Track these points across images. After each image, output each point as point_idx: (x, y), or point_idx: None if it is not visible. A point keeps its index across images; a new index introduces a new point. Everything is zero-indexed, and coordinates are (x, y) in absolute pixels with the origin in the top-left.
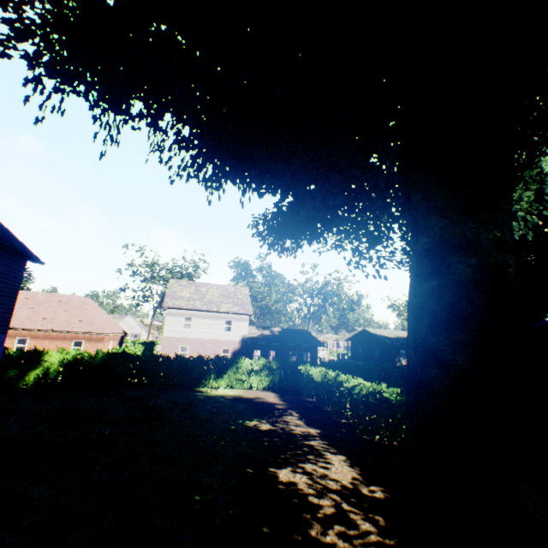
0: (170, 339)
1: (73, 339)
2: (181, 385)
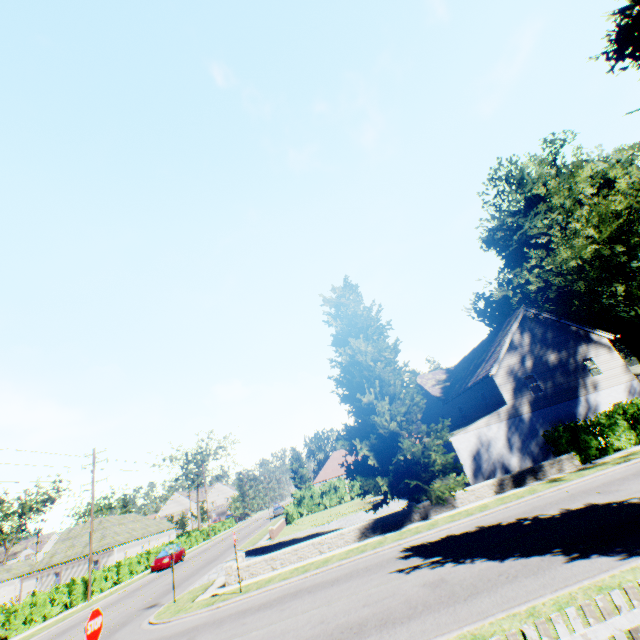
0: None
1: None
2: None
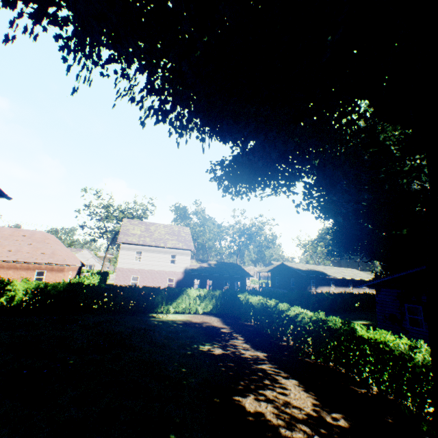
0: (123, 270)
1: (35, 269)
2: (135, 311)
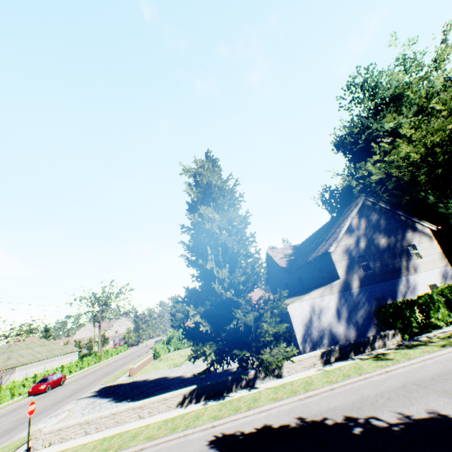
0: None
1: None
2: None
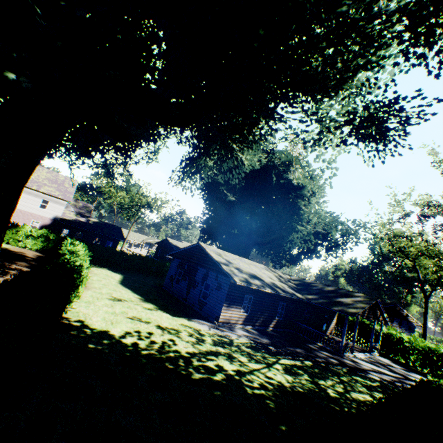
0: None
1: None
2: None
